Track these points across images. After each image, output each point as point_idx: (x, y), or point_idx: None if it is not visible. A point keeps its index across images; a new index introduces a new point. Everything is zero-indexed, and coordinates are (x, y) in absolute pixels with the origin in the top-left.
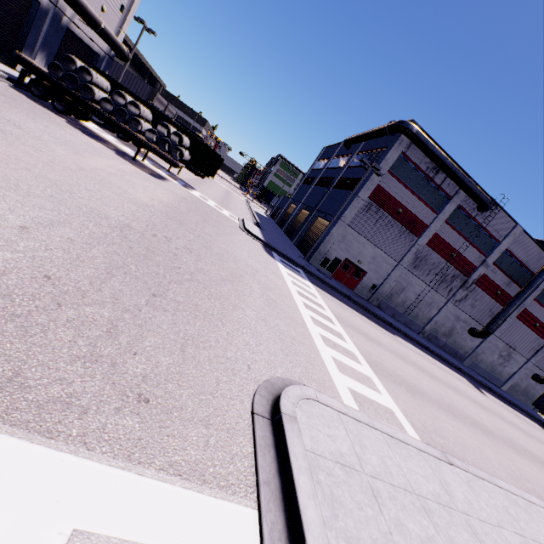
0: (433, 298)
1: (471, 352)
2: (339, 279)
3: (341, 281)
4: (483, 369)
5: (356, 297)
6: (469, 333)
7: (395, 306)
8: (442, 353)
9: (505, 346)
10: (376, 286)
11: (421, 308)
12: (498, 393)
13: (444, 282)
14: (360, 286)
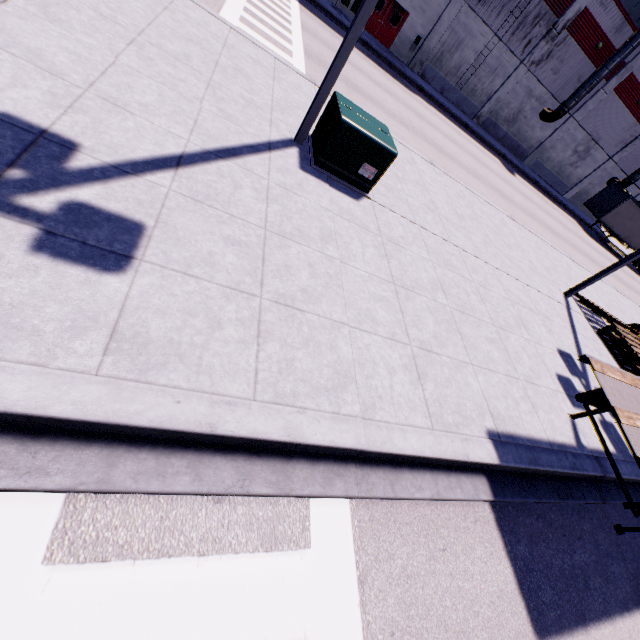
0: (501, 60)
1: (537, 147)
2: (370, 29)
3: (372, 33)
4: (547, 171)
5: (385, 52)
6: (540, 117)
7: (446, 75)
8: (492, 141)
9: (585, 138)
10: (422, 39)
11: (480, 79)
12: (546, 191)
13: (521, 29)
14: (399, 40)
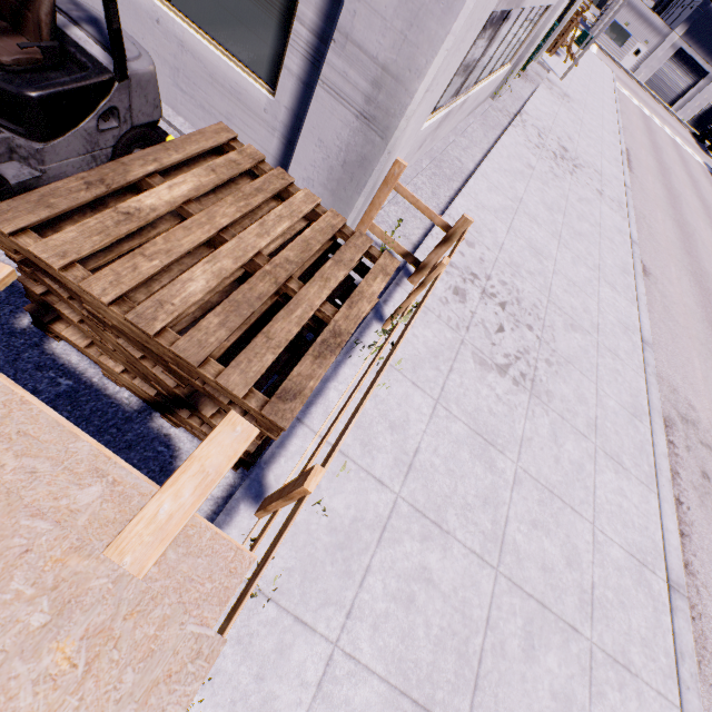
0: None
1: None
2: None
3: None
4: None
5: None
6: None
7: None
8: None
9: None
10: None
11: None
12: None
13: None
14: None
